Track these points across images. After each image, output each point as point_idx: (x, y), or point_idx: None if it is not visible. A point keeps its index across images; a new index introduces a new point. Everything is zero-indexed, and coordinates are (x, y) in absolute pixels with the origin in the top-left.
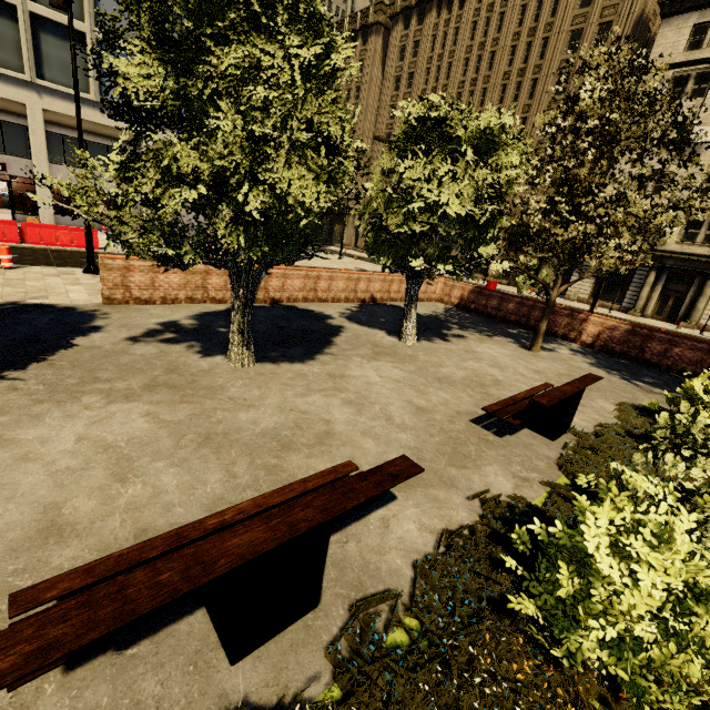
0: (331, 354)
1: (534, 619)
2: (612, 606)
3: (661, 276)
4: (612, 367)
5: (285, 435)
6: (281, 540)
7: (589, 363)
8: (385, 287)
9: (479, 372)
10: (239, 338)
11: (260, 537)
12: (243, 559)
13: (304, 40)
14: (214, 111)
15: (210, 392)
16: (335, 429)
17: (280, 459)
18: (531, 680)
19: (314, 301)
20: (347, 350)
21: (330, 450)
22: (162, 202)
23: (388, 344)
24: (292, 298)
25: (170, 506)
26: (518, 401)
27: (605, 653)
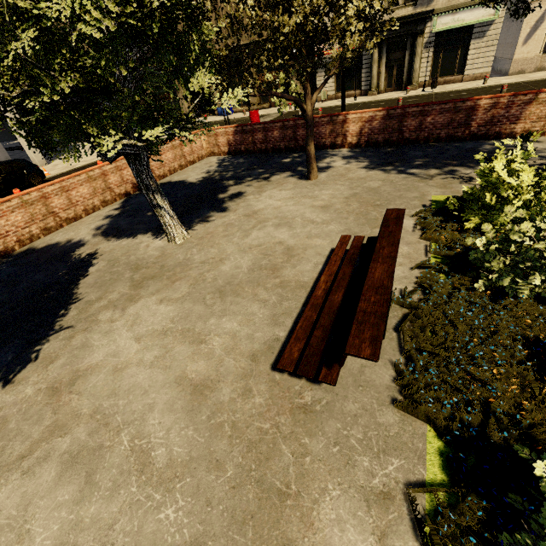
0: (65, 328)
1: None
2: None
3: (382, 50)
4: (385, 162)
5: None
6: None
7: (365, 167)
8: None
9: (267, 245)
10: None
11: None
12: None
13: None
14: None
15: None
16: None
17: None
18: None
19: (61, 225)
20: (93, 302)
21: None
22: None
23: (154, 256)
24: (25, 239)
25: None
26: (322, 303)
27: None
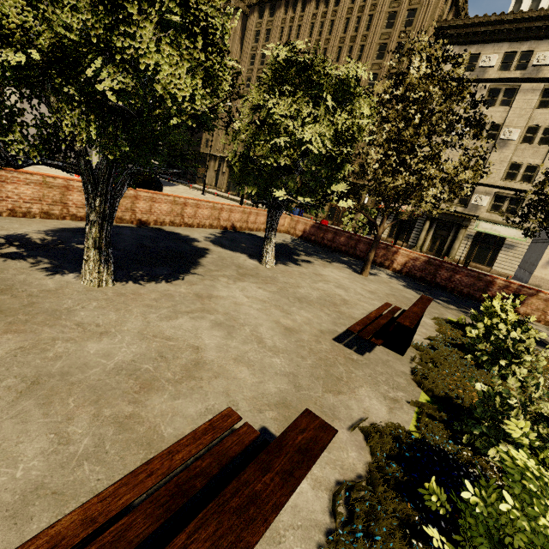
0: (198, 274)
1: None
2: None
3: (433, 225)
4: (418, 289)
5: (146, 369)
6: None
7: (403, 285)
8: (244, 218)
9: (329, 292)
10: (94, 255)
11: None
12: None
13: None
14: None
15: (51, 317)
16: (205, 358)
17: (137, 405)
18: None
19: (180, 225)
20: (214, 270)
21: (200, 386)
22: None
23: (251, 266)
24: (159, 221)
25: None
26: (373, 320)
27: None
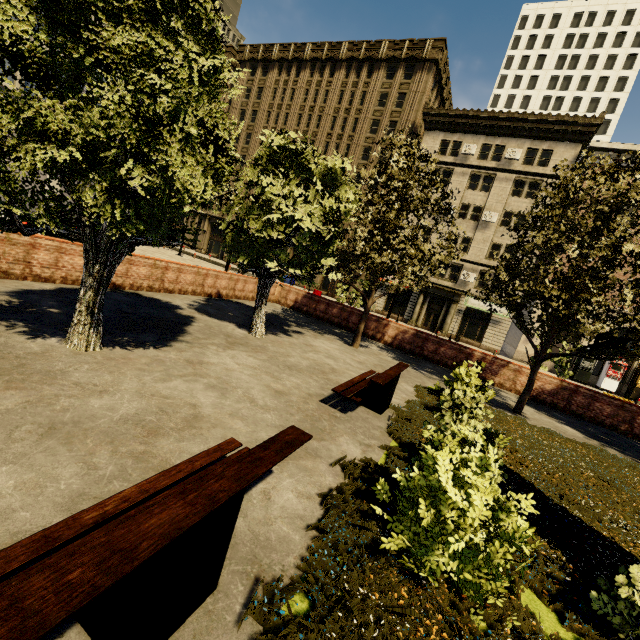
0: (186, 342)
1: (399, 554)
2: (464, 521)
3: (427, 299)
4: (406, 360)
5: (150, 420)
6: (204, 513)
7: (392, 357)
8: (231, 285)
9: (319, 361)
10: (86, 319)
11: (180, 513)
12: (168, 538)
13: (202, 50)
14: (92, 80)
15: (47, 377)
16: (203, 413)
17: (148, 445)
18: (408, 603)
19: (160, 290)
20: (202, 338)
21: (201, 433)
22: (15, 154)
23: (240, 335)
24: (136, 286)
25: (8, 512)
26: (356, 383)
27: (456, 563)
